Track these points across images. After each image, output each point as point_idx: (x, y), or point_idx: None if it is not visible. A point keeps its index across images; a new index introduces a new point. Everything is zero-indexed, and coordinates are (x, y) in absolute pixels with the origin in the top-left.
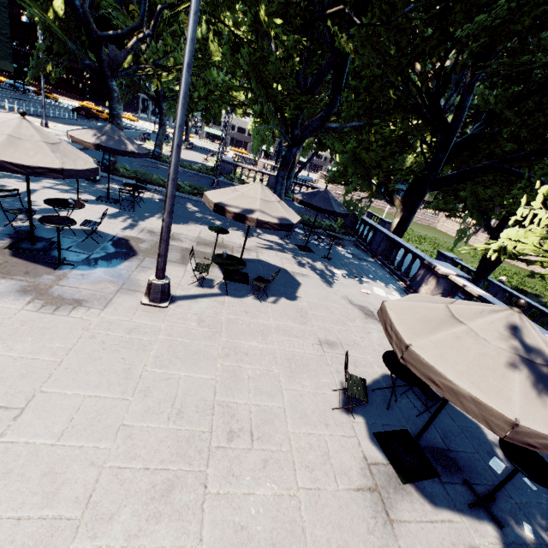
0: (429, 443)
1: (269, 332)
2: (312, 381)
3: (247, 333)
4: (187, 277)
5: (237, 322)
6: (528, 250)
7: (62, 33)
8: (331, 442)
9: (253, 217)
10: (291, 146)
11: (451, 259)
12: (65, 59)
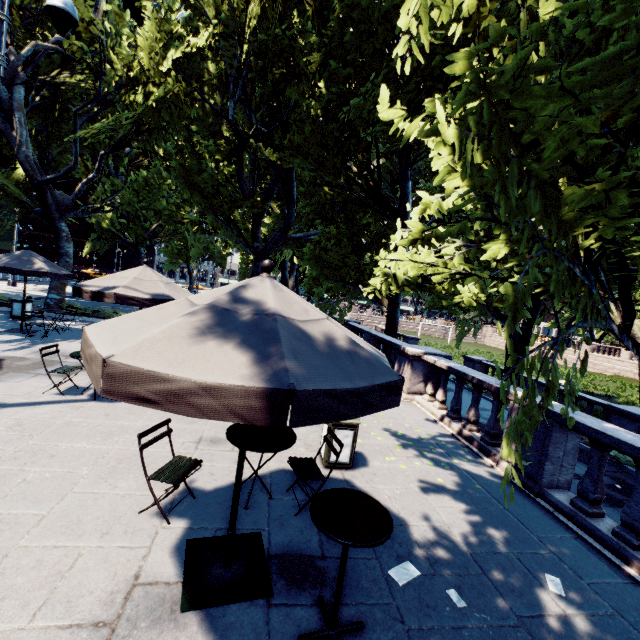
0: (290, 548)
1: (121, 433)
2: (139, 481)
3: (83, 435)
4: (50, 387)
5: (79, 424)
6: (412, 271)
7: (20, 191)
8: (89, 556)
9: (112, 292)
10: (257, 260)
11: (479, 361)
12: (19, 211)
